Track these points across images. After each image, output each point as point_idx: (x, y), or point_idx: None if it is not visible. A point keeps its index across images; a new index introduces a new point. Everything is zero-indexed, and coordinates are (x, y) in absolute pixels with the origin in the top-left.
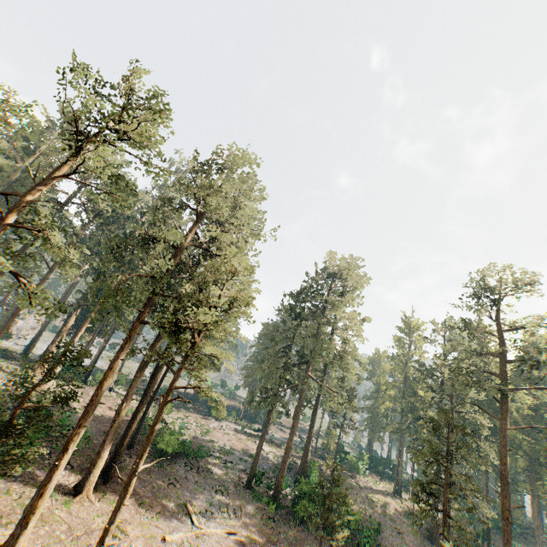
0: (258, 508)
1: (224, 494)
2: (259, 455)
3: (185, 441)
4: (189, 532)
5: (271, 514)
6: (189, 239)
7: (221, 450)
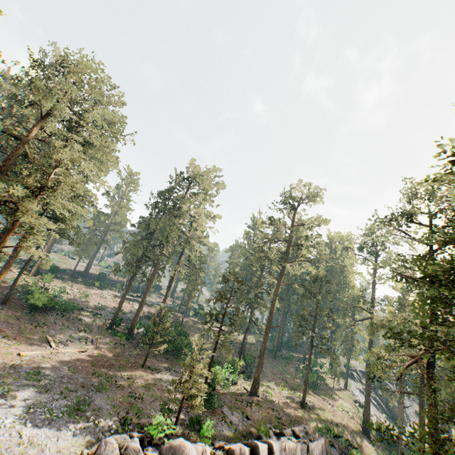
0: (114, 340)
1: (87, 332)
2: (120, 307)
3: (58, 299)
4: (46, 352)
5: (123, 342)
6: (33, 133)
7: (95, 307)
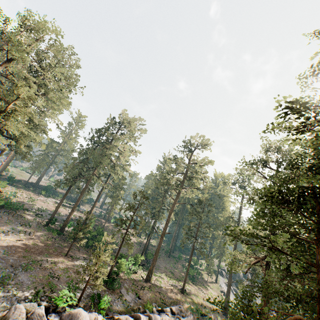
0: (48, 234)
1: (27, 226)
2: (56, 210)
3: (8, 200)
4: None
5: (55, 237)
6: None
7: (38, 209)
